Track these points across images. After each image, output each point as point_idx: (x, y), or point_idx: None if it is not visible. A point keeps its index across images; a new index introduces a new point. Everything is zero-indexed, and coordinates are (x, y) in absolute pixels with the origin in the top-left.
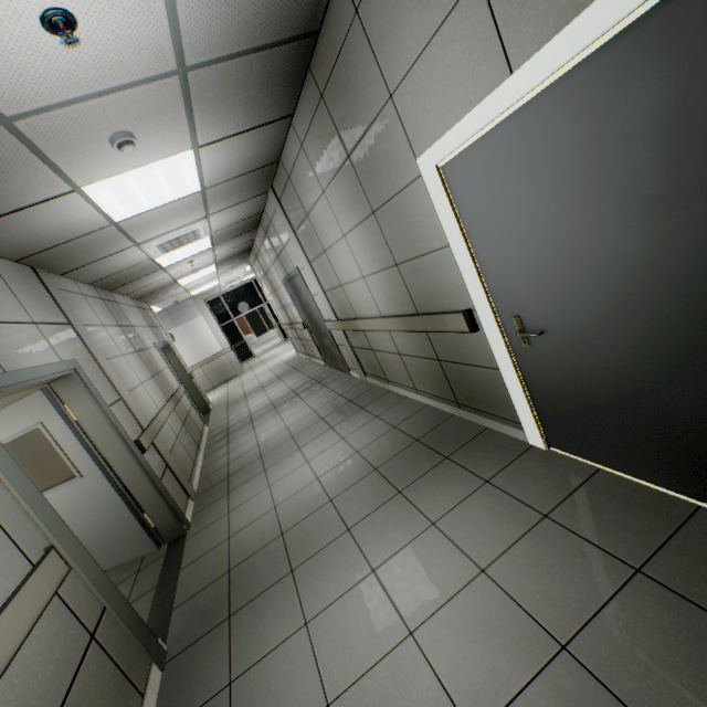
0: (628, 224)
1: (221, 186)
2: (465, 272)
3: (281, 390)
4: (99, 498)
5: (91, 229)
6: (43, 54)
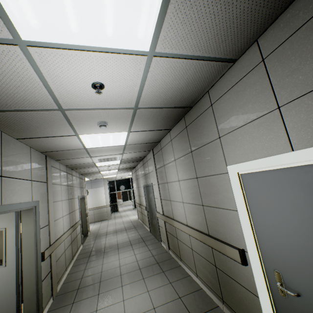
0: None
1: (133, 145)
2: (245, 229)
3: (124, 237)
4: (6, 283)
5: (75, 148)
6: (87, 93)
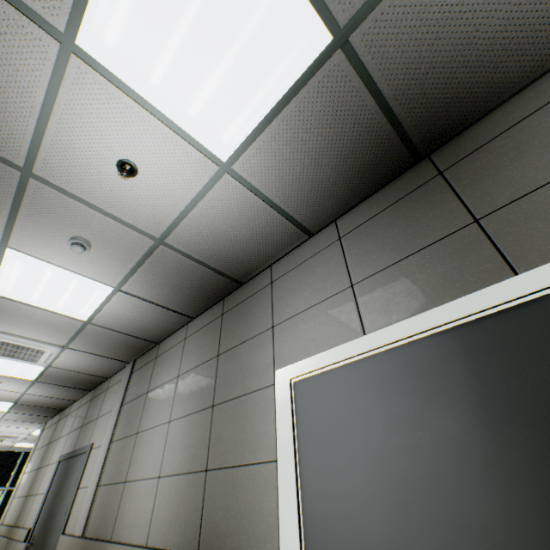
0: (470, 482)
1: (103, 329)
2: (284, 499)
3: None
4: None
5: None
6: (100, 170)
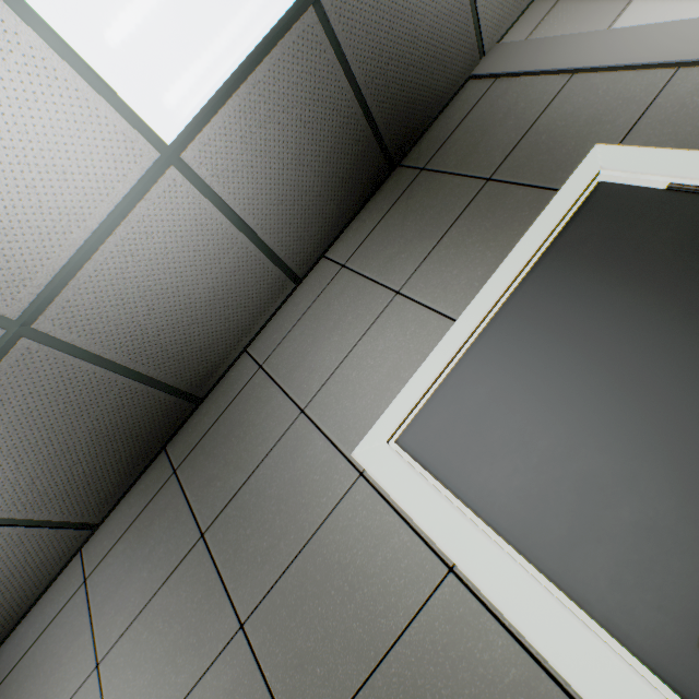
0: (691, 343)
1: None
2: (514, 604)
3: None
4: None
5: None
6: None
